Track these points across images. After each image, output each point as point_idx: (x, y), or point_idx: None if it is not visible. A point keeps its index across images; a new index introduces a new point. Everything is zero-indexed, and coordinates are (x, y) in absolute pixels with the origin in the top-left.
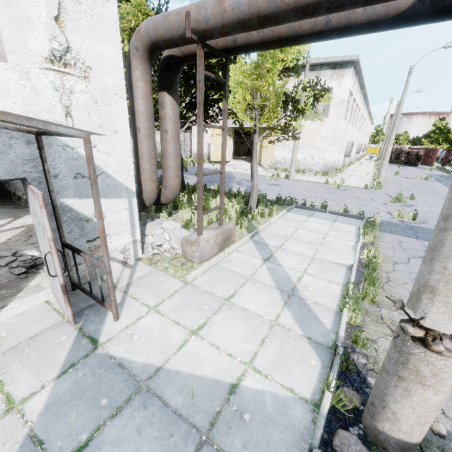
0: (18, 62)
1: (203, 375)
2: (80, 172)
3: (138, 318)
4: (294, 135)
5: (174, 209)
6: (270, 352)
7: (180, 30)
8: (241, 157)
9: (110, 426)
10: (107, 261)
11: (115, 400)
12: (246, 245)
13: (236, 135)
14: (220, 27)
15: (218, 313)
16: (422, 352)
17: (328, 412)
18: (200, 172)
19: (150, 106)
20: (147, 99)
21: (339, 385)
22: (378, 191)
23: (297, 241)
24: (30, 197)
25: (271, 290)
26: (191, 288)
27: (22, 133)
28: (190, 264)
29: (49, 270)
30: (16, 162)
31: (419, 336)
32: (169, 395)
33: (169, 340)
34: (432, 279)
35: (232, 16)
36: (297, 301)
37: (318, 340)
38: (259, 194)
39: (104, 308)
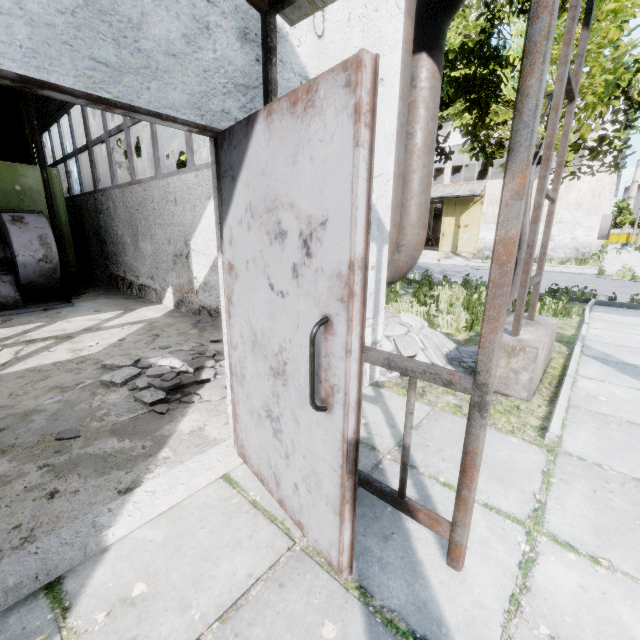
0: None
1: None
2: None
3: (520, 562)
4: (614, 162)
5: None
6: None
7: None
8: None
9: None
10: (494, 365)
11: None
12: (588, 365)
13: None
14: None
15: None
16: None
17: None
18: (545, 182)
19: (409, 69)
20: (406, 51)
21: None
22: None
23: None
24: (253, 158)
25: None
26: (578, 465)
27: (234, 5)
28: (505, 400)
29: (312, 386)
30: (212, 81)
31: None
32: None
33: None
34: None
35: None
36: None
37: None
38: None
39: (385, 512)
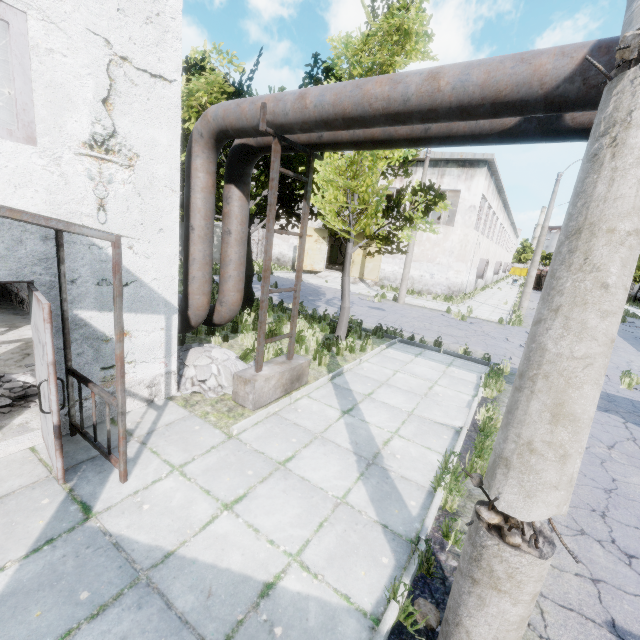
0: (49, 146)
1: (228, 567)
2: (107, 278)
3: (155, 480)
4: (399, 248)
5: (233, 332)
6: (328, 542)
7: (254, 120)
8: (339, 266)
9: (86, 630)
10: (122, 398)
11: (100, 594)
12: (323, 389)
13: (334, 237)
14: (301, 123)
15: (266, 481)
16: (495, 544)
17: (391, 631)
18: (265, 288)
19: (211, 202)
20: (207, 192)
21: (414, 595)
22: (516, 328)
23: (394, 389)
24: (34, 306)
25: (345, 455)
26: (235, 444)
27: (39, 227)
28: (240, 410)
29: (41, 404)
30: (25, 261)
31: (494, 523)
32: (177, 593)
33: (191, 515)
34: (507, 449)
35: (314, 114)
36: (378, 472)
37: (397, 529)
38: (353, 320)
39: (109, 463)
